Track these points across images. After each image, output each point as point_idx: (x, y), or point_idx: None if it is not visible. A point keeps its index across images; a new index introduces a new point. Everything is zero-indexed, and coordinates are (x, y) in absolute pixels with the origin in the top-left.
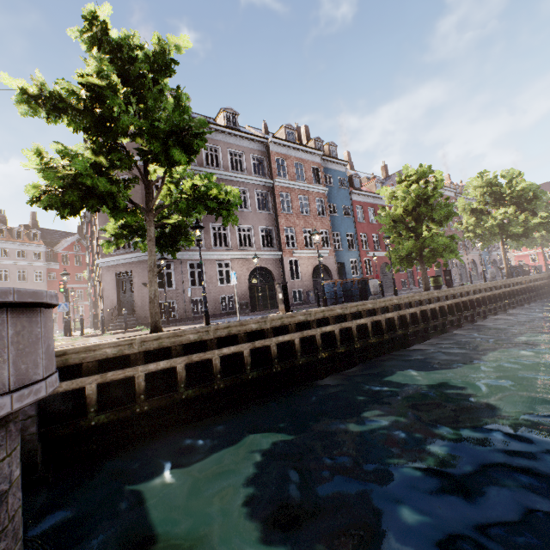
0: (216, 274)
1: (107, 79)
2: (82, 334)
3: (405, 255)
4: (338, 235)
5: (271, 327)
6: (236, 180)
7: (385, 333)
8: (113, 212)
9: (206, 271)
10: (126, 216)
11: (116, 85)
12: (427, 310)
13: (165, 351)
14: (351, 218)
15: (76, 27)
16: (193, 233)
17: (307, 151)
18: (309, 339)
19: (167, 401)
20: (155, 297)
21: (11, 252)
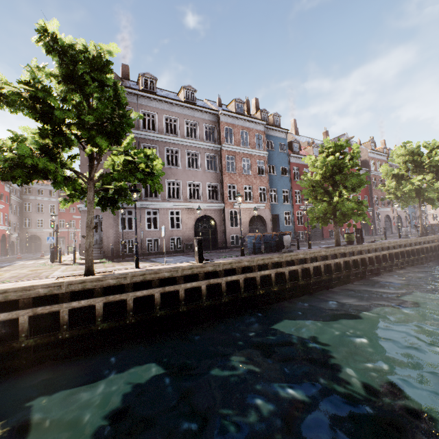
0: (168, 220)
1: (42, 83)
2: (59, 262)
3: (322, 214)
4: (275, 191)
5: (182, 275)
6: (190, 145)
7: (288, 282)
8: (55, 183)
9: (160, 218)
10: (63, 187)
11: (50, 87)
12: (331, 264)
13: (89, 292)
14: (288, 177)
15: (38, 36)
16: (131, 195)
17: (252, 121)
18: (217, 285)
19: (85, 331)
20: (90, 247)
21: (33, 190)
